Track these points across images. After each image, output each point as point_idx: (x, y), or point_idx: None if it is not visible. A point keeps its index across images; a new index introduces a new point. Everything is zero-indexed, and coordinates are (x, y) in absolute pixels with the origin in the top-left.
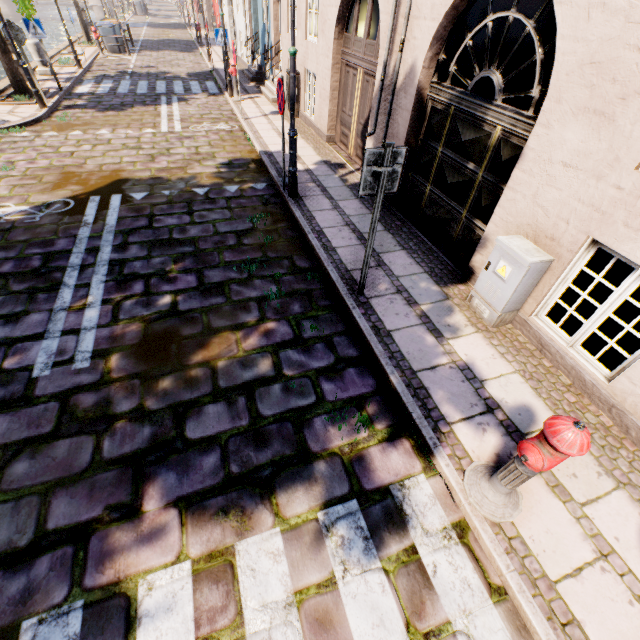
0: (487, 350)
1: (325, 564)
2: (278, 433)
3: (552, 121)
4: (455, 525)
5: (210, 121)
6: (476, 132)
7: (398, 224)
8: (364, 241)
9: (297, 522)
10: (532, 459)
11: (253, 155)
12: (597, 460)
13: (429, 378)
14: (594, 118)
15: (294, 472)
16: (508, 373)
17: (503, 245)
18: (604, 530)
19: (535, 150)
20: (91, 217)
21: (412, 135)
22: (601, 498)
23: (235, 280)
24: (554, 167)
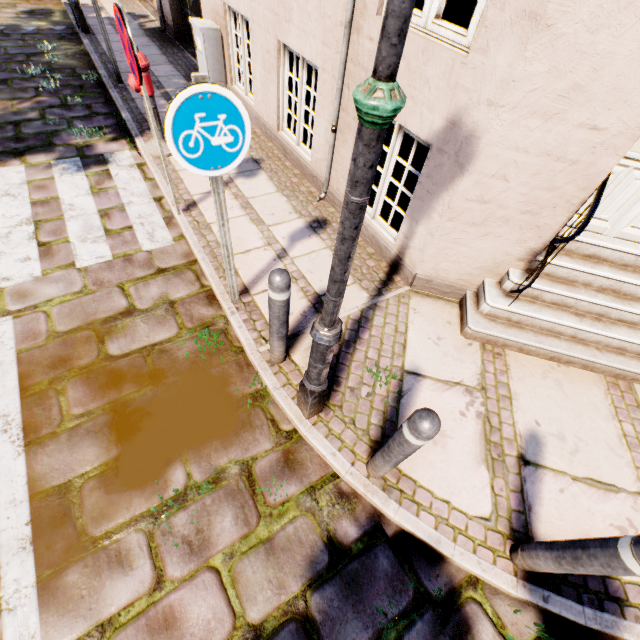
0: None
1: (50, 174)
2: (34, 138)
3: None
4: (138, 164)
5: None
6: None
7: (176, 52)
8: None
9: (37, 164)
10: (130, 82)
11: (59, 7)
12: None
13: None
14: None
15: (41, 150)
16: None
17: (192, 23)
18: None
19: None
20: None
21: None
22: None
23: (19, 78)
24: None
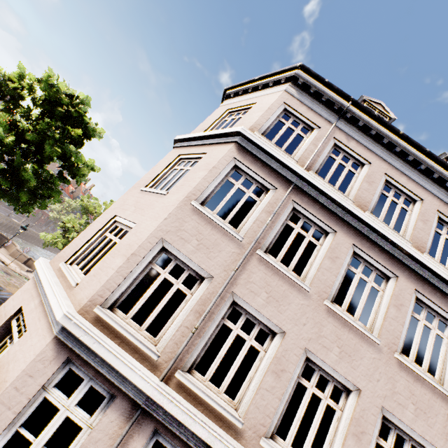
0: None
1: None
2: None
3: None
4: None
5: None
6: None
7: None
8: None
9: None
10: None
11: None
12: None
13: None
14: None
15: None
16: None
17: None
18: None
19: None
20: (3, 293)
21: None
22: None
23: None
24: None
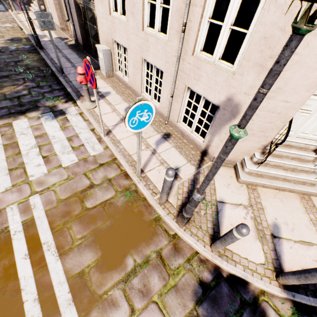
0: (103, 83)
1: (40, 122)
2: (28, 104)
3: (96, 4)
4: (79, 113)
5: (1, 23)
6: (92, 13)
7: (85, 56)
8: (69, 61)
9: (32, 117)
10: (77, 79)
11: (24, 36)
12: (123, 99)
13: (81, 89)
14: (101, 1)
15: (33, 110)
16: (107, 86)
17: (97, 47)
18: (117, 108)
19: (98, 15)
20: None
21: (80, 19)
22: (120, 104)
23: (14, 74)
24: (102, 19)
